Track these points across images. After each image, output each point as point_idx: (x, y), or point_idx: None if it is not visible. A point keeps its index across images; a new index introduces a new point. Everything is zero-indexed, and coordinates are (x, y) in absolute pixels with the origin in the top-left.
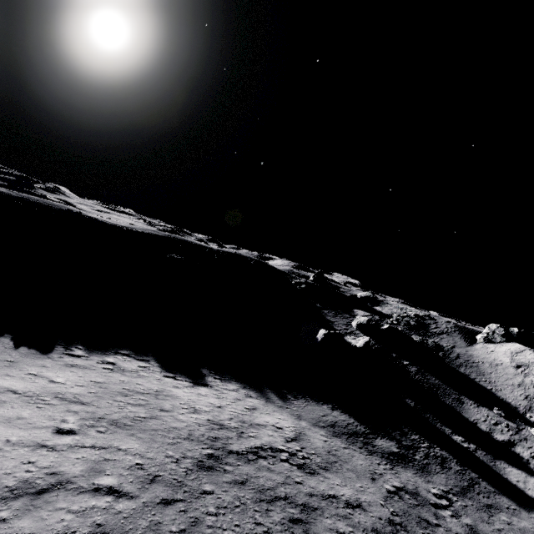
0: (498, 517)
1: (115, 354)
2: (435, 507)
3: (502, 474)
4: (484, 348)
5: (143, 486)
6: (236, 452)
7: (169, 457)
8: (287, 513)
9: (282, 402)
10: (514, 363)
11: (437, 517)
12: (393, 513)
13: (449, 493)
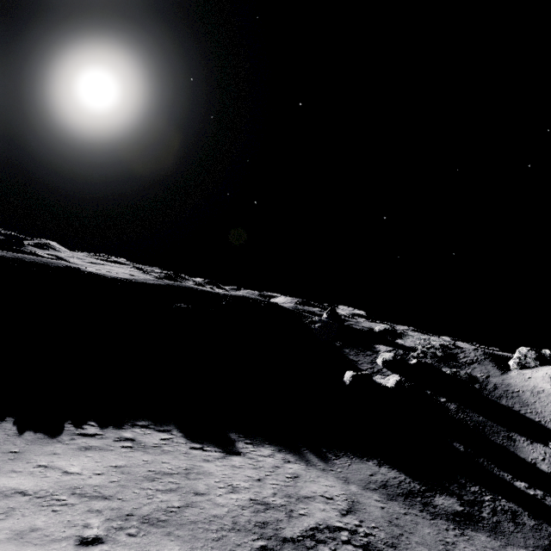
0: None
1: (132, 427)
2: None
3: None
4: (520, 375)
5: None
6: (291, 539)
7: None
8: None
9: (324, 464)
10: None
11: None
12: None
13: None
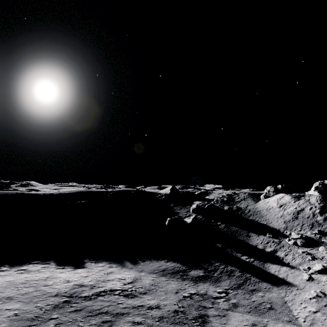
0: (256, 295)
1: (28, 264)
2: (214, 299)
3: (267, 270)
4: (263, 201)
5: (12, 323)
6: (84, 296)
7: (37, 307)
8: (102, 319)
9: (133, 265)
10: (279, 205)
11: (213, 303)
12: (180, 307)
13: (229, 289)
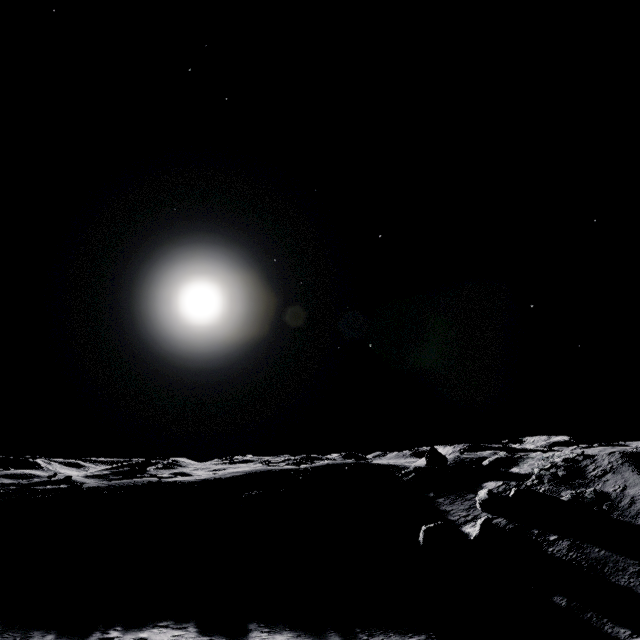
0: None
1: (152, 627)
2: None
3: None
4: None
5: None
6: None
7: None
8: None
9: None
10: None
11: None
12: None
13: None
